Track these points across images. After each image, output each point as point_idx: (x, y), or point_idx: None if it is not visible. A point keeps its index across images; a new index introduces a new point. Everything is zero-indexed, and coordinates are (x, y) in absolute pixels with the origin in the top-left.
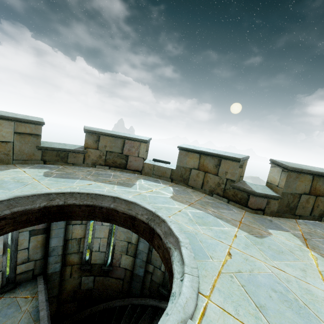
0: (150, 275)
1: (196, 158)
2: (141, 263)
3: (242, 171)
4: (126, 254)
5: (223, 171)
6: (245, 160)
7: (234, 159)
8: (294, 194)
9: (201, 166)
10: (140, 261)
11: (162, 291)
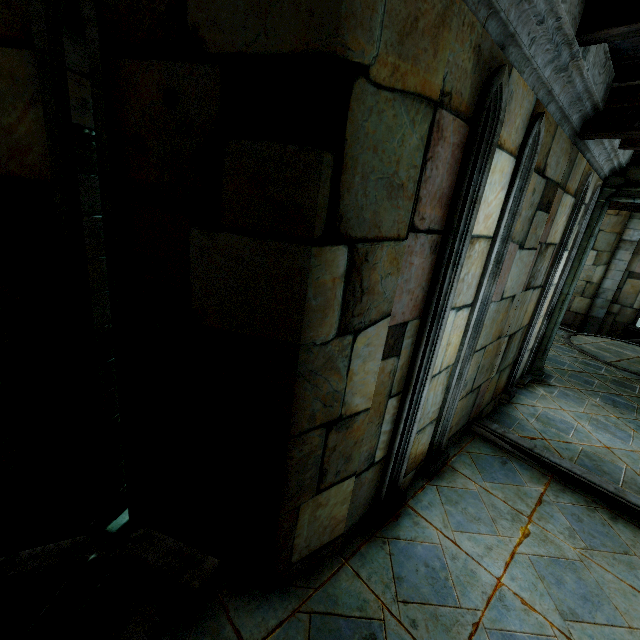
0: (613, 317)
1: None
2: (603, 303)
3: None
4: (581, 296)
5: None
6: None
7: None
8: None
9: None
10: (603, 301)
11: (634, 329)
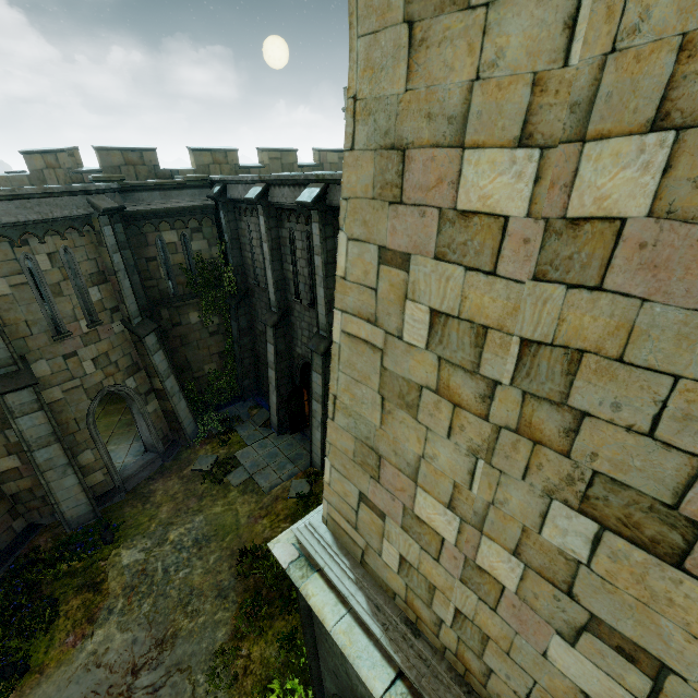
0: None
1: (40, 158)
2: None
3: (78, 160)
4: None
5: (63, 163)
6: (74, 150)
7: (62, 151)
8: (114, 167)
9: (48, 165)
10: None
11: None
